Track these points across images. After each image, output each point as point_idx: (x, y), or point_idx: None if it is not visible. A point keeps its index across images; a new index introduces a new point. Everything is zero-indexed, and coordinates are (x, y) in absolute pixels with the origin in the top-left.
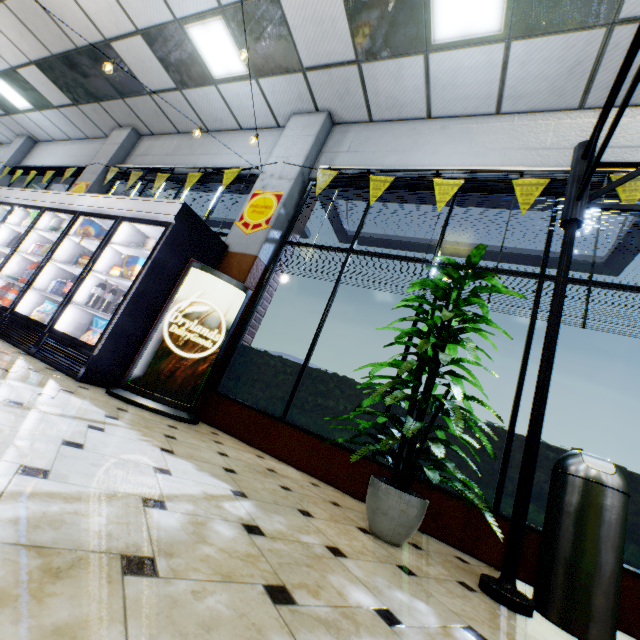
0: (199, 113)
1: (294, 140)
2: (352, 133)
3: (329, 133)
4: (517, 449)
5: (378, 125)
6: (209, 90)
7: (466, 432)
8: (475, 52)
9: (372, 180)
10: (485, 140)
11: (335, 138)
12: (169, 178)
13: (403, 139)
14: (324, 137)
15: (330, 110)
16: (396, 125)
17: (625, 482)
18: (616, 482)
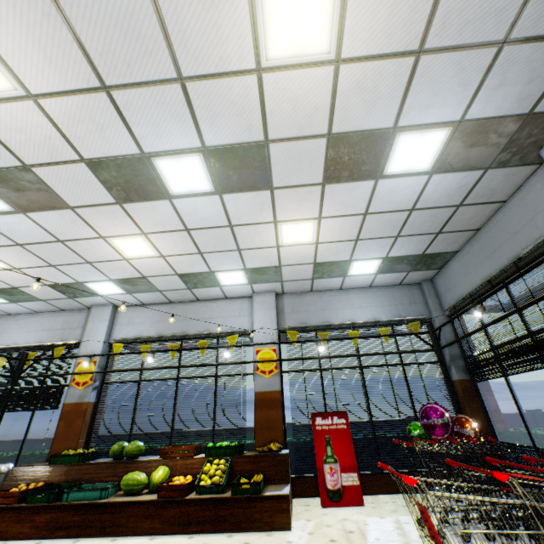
0: None
1: None
2: None
3: None
4: (24, 460)
5: None
6: None
7: (8, 462)
8: (6, 304)
9: None
10: (32, 326)
11: None
12: None
13: (0, 326)
14: None
15: None
16: None
17: (6, 469)
18: (0, 471)
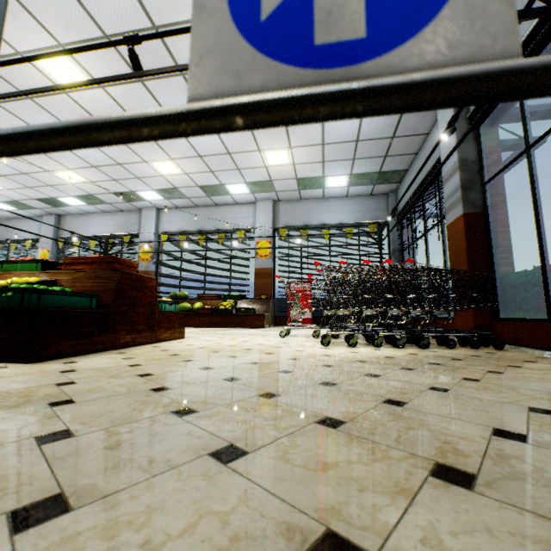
0: (3, 216)
1: (47, 227)
2: (68, 219)
3: (60, 219)
4: None
5: (75, 216)
6: (4, 212)
7: None
8: (86, 206)
9: (75, 242)
10: (105, 222)
11: (63, 222)
12: (1, 242)
13: (84, 222)
14: (59, 222)
15: (56, 213)
16: (81, 216)
17: None
18: None
